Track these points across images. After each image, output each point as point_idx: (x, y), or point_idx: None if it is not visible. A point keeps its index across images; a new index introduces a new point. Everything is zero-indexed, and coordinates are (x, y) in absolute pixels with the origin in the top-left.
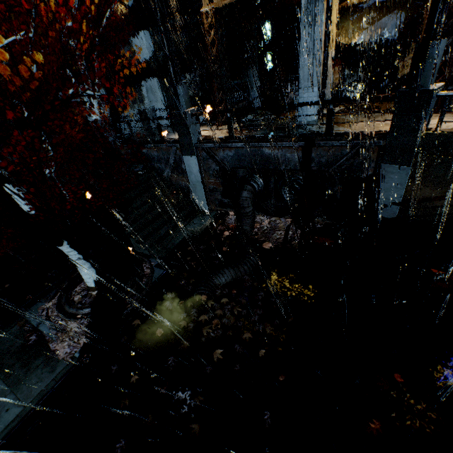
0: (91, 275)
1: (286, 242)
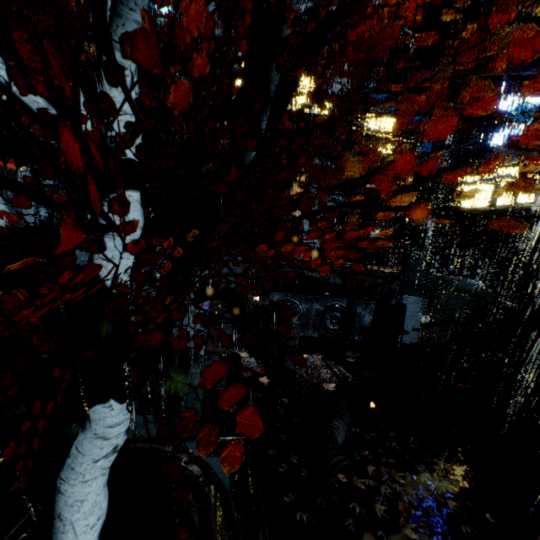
0: (99, 514)
1: (342, 380)
